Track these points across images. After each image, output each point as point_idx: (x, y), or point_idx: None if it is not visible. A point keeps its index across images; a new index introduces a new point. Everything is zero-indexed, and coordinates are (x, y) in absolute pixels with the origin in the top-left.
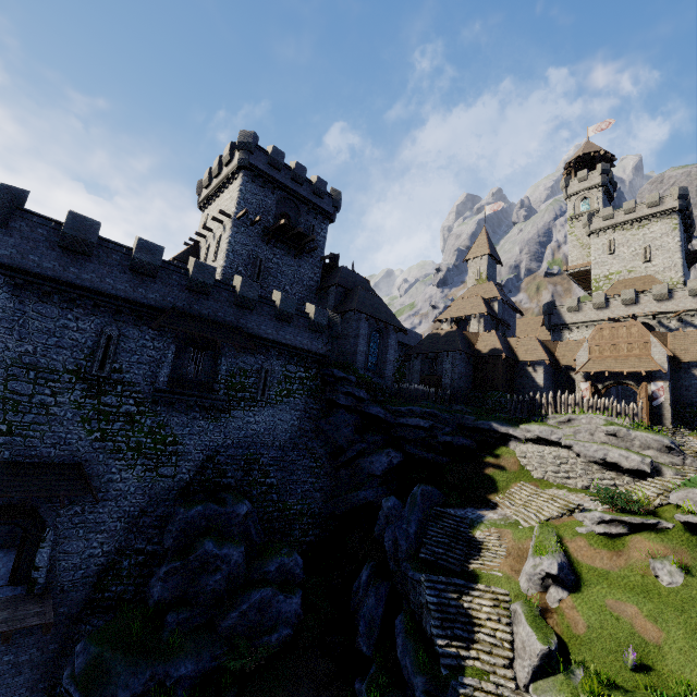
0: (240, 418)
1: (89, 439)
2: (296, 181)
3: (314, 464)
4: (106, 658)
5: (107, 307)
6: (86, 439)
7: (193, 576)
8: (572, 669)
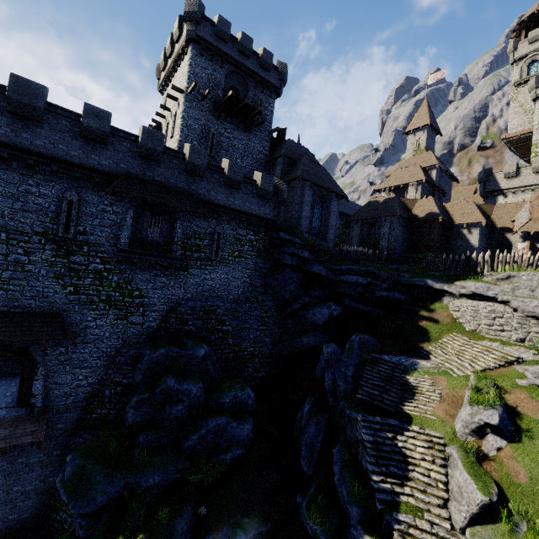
0: (197, 276)
1: (64, 292)
2: (243, 53)
3: (264, 314)
4: (88, 469)
5: (64, 174)
6: (61, 292)
7: (159, 406)
8: (514, 520)
